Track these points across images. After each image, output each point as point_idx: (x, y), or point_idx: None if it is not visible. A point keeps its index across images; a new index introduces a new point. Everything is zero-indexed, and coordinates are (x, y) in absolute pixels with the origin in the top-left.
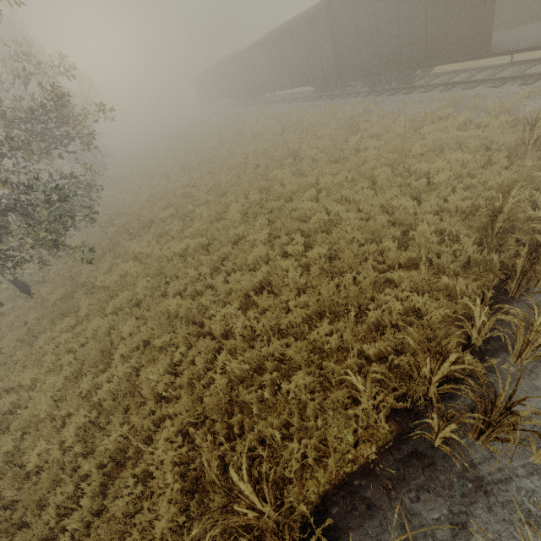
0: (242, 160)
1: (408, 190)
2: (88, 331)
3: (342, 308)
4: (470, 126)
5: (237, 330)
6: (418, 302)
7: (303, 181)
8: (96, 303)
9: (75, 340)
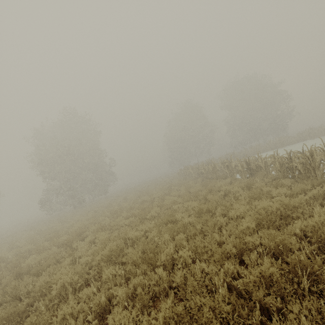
0: None
1: None
2: None
3: None
4: None
5: None
6: None
7: None
8: None
9: None
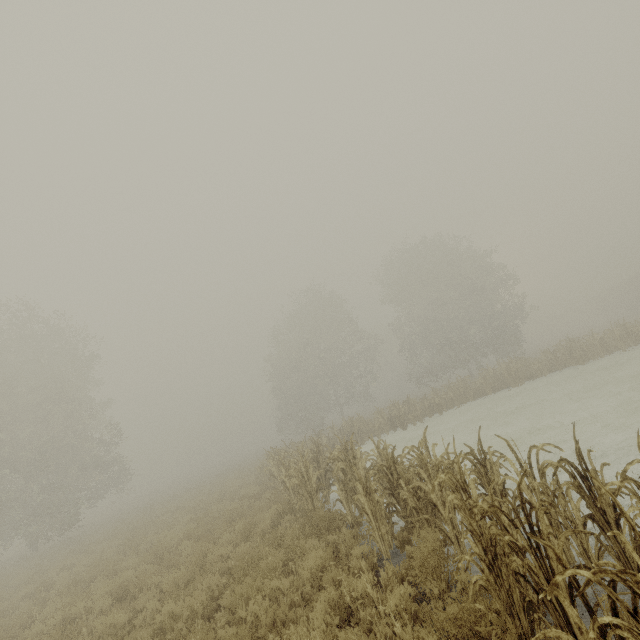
0: None
1: None
2: None
3: None
4: None
5: None
6: None
7: None
8: None
9: None
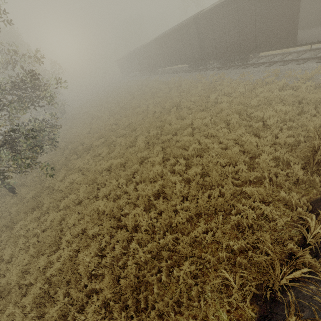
0: (145, 108)
1: (251, 129)
2: (47, 222)
3: (213, 212)
4: (286, 88)
5: (143, 227)
6: (265, 209)
7: (183, 122)
8: (54, 201)
9: (39, 227)
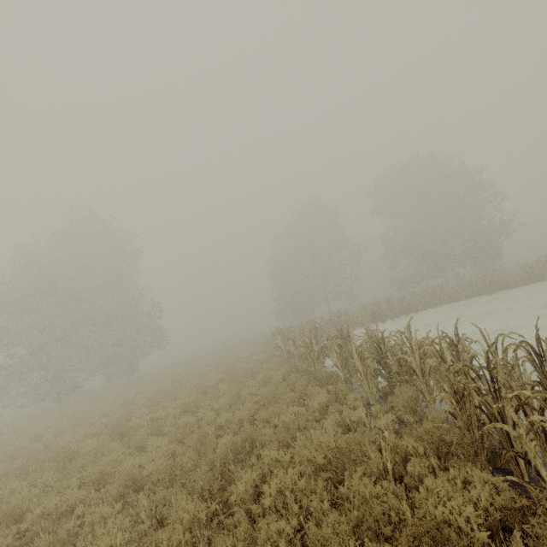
0: None
1: None
2: None
3: None
4: None
5: None
6: None
7: None
8: None
9: None
